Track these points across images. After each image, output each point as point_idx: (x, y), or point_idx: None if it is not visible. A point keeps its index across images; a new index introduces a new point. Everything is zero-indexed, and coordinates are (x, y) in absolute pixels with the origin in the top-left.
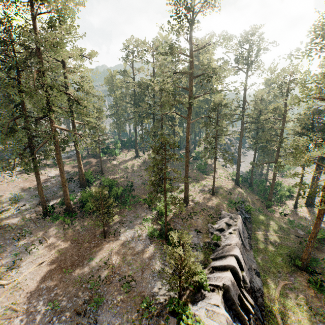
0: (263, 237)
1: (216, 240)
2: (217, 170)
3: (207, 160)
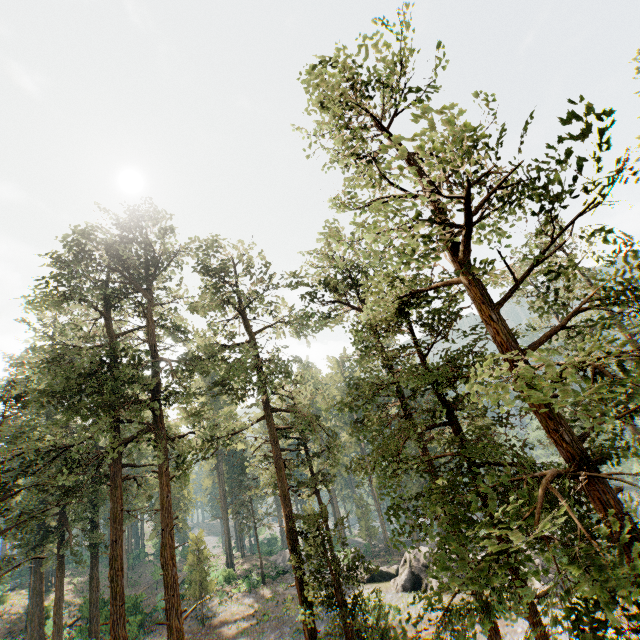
0: None
1: None
2: None
3: None
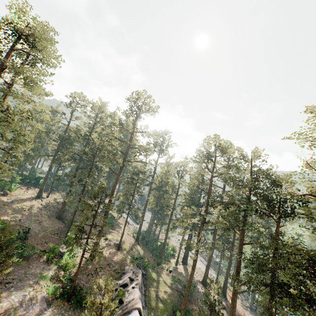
0: (155, 293)
1: (120, 296)
2: (122, 225)
3: (114, 214)
